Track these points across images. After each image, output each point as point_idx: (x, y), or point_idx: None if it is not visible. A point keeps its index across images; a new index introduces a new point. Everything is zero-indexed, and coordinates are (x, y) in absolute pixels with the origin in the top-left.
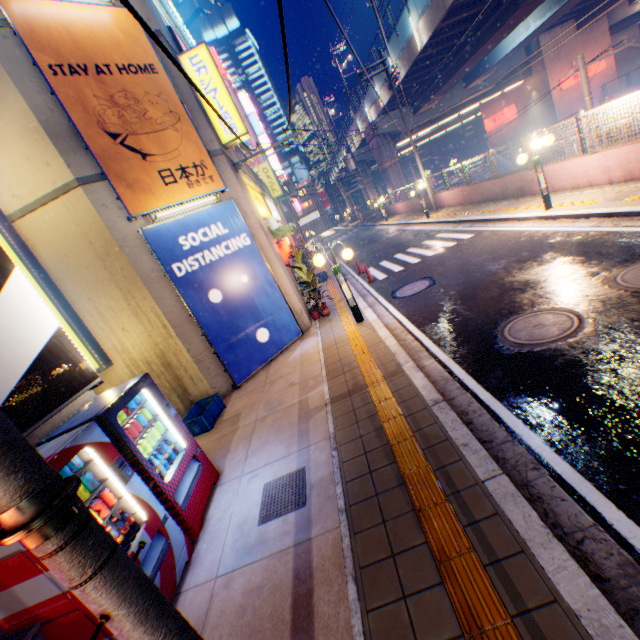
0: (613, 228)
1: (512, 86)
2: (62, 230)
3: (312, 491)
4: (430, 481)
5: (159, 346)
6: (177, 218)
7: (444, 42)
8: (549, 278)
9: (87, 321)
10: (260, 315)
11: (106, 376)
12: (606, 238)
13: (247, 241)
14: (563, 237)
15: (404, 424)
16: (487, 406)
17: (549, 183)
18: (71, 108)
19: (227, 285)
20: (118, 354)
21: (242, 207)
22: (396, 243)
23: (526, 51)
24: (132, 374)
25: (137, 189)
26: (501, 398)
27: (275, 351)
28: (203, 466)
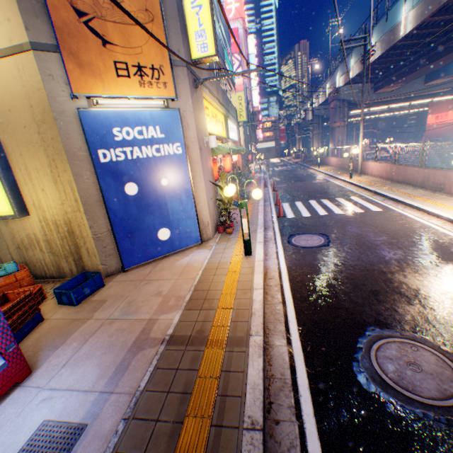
0: None
1: None
2: (10, 86)
3: None
4: None
5: (68, 214)
6: (118, 109)
7: (425, 37)
8: (444, 300)
9: (16, 172)
10: (168, 216)
11: (22, 222)
12: None
13: (179, 150)
14: None
15: (203, 439)
16: None
17: None
18: None
19: (146, 182)
20: (35, 208)
21: (187, 119)
22: (316, 189)
23: None
24: (42, 228)
25: (87, 71)
26: None
27: (170, 250)
28: (8, 365)
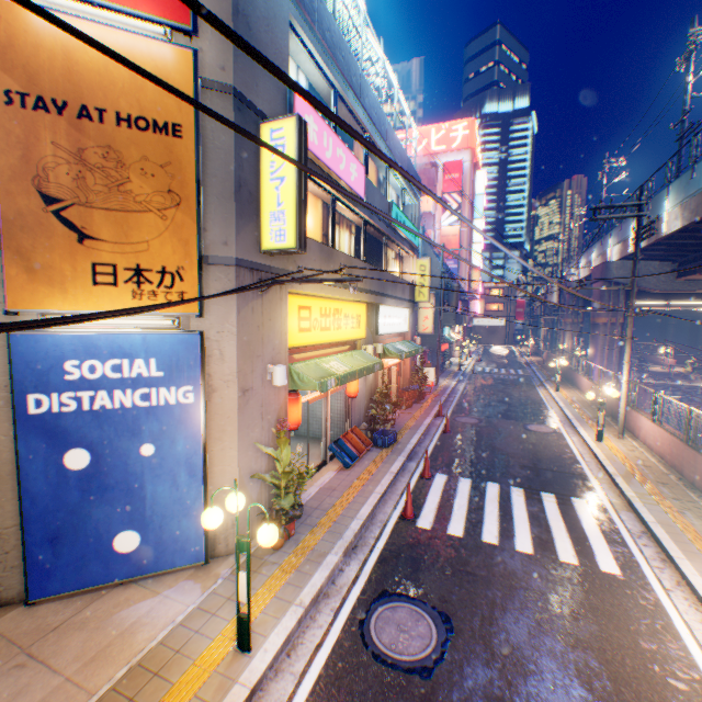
0: None
1: None
2: None
3: None
4: None
5: None
6: (84, 332)
7: None
8: None
9: None
10: (142, 509)
11: None
12: None
13: (190, 396)
14: None
15: None
16: None
17: None
18: (6, 148)
19: (110, 448)
20: None
21: (222, 344)
22: (521, 451)
23: None
24: None
25: (42, 276)
26: None
27: (135, 571)
28: None
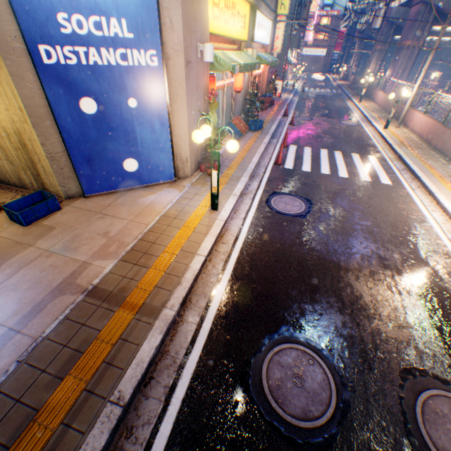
0: None
1: None
2: None
3: None
4: None
5: (16, 124)
6: None
7: None
8: (376, 317)
9: None
10: (136, 146)
11: None
12: None
13: (154, 61)
14: (446, 269)
15: (71, 401)
16: (150, 447)
17: None
18: None
19: (108, 100)
20: None
21: (170, 13)
22: (338, 135)
23: None
24: None
25: None
26: (168, 450)
27: (138, 183)
28: None
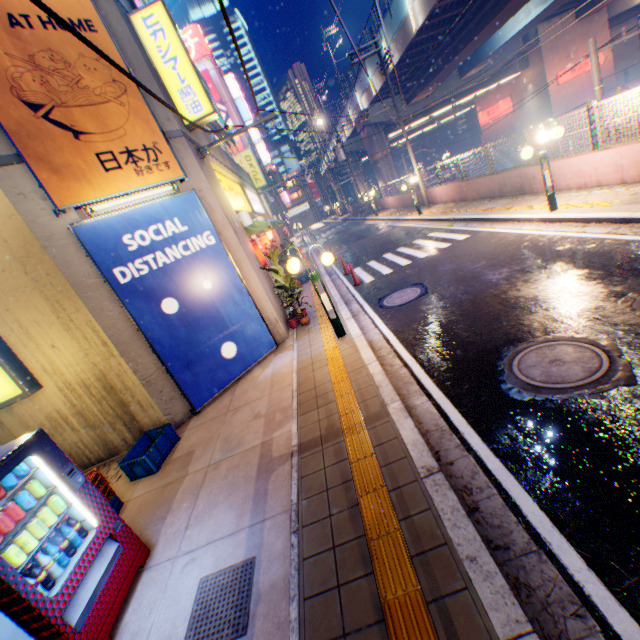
0: (633, 236)
1: (508, 78)
2: None
3: (258, 607)
4: (422, 625)
5: (99, 366)
6: (121, 212)
7: (441, 25)
8: (563, 296)
9: (7, 336)
10: (226, 327)
11: (35, 401)
12: (627, 248)
13: (211, 240)
14: (573, 244)
15: (387, 504)
16: (498, 482)
17: (552, 181)
18: None
19: (185, 292)
20: (48, 376)
21: (206, 200)
22: (386, 241)
23: (524, 41)
24: (67, 399)
25: (66, 175)
26: (516, 471)
27: (244, 368)
28: (124, 547)
